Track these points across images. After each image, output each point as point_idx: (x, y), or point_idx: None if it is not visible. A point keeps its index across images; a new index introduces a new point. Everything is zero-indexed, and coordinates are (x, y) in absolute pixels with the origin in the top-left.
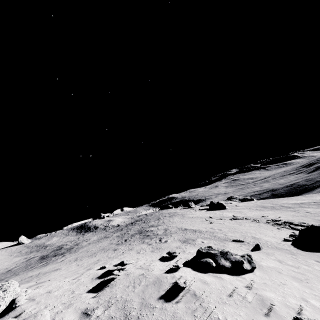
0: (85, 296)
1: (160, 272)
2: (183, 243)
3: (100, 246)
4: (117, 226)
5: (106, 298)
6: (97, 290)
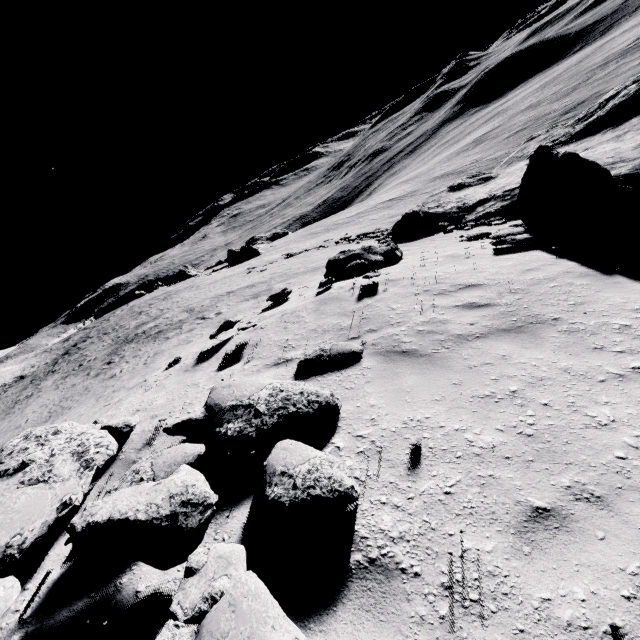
0: (229, 371)
1: (307, 300)
2: (258, 298)
3: (42, 405)
4: (22, 379)
5: (272, 351)
6: (233, 362)
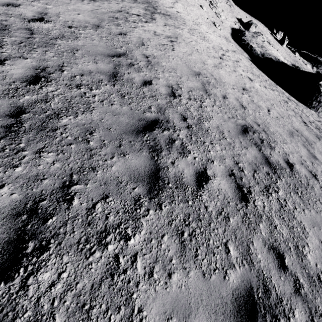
0: None
1: None
2: None
3: None
4: None
5: None
6: None
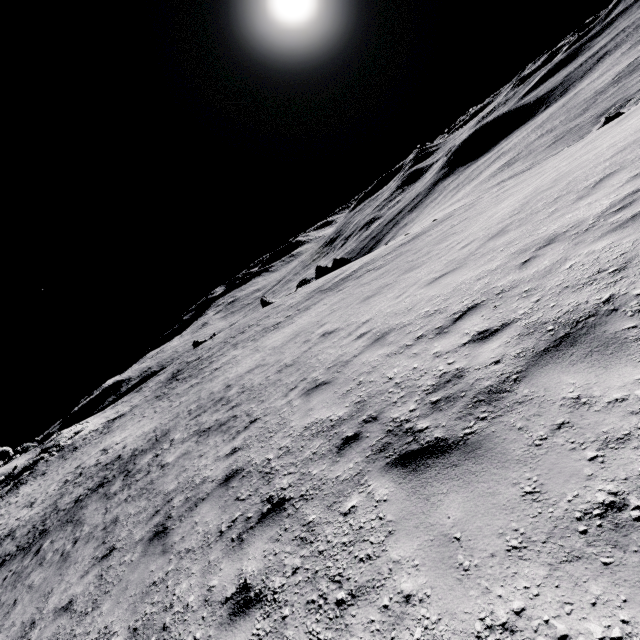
0: None
1: None
2: None
3: (317, 313)
4: (122, 416)
5: None
6: None
